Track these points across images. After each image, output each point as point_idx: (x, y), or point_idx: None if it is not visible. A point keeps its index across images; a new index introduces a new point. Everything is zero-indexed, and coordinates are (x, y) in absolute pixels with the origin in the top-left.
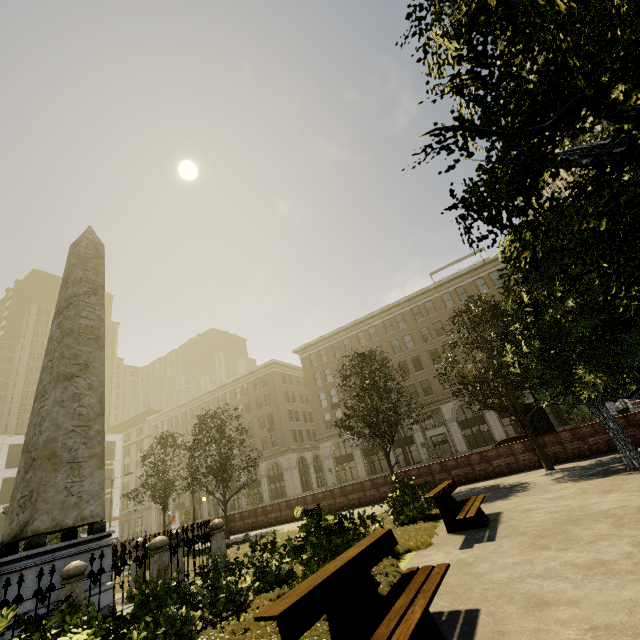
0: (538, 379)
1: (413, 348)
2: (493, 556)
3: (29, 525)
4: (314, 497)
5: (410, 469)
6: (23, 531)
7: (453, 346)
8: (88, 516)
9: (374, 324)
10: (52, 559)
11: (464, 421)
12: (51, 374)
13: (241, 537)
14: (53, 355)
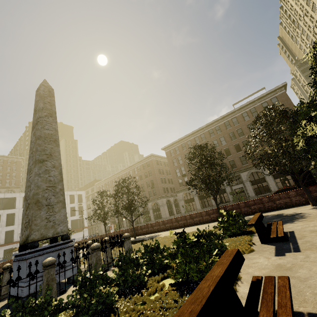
0: (316, 152)
1: (225, 144)
2: (306, 264)
3: (29, 237)
4: (176, 219)
5: (227, 206)
6: (27, 239)
7: (255, 137)
8: (60, 232)
9: (203, 132)
10: (42, 253)
11: (253, 181)
12: (32, 160)
13: (141, 237)
14: (32, 150)
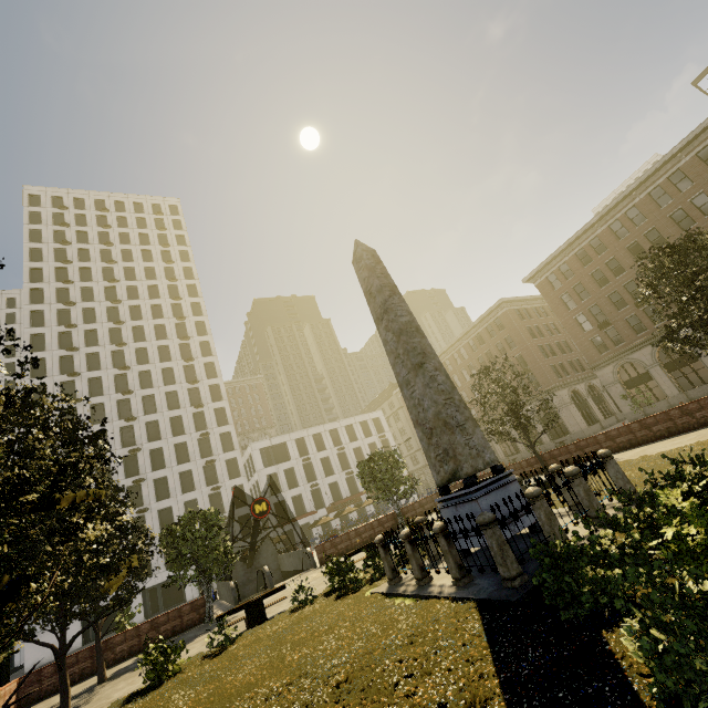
0: None
1: None
2: None
3: (459, 471)
4: (641, 424)
5: None
6: (455, 476)
7: None
8: (489, 462)
9: (633, 204)
10: (488, 491)
11: None
12: (405, 367)
13: None
14: (397, 353)
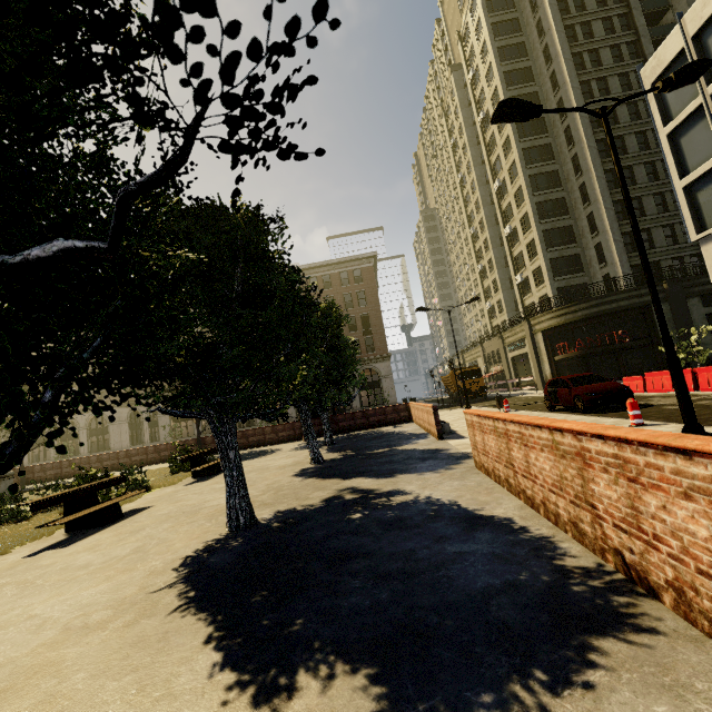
0: None
1: None
2: (192, 488)
3: None
4: (127, 453)
5: None
6: None
7: None
8: None
9: None
10: None
11: None
12: None
13: (39, 486)
14: None
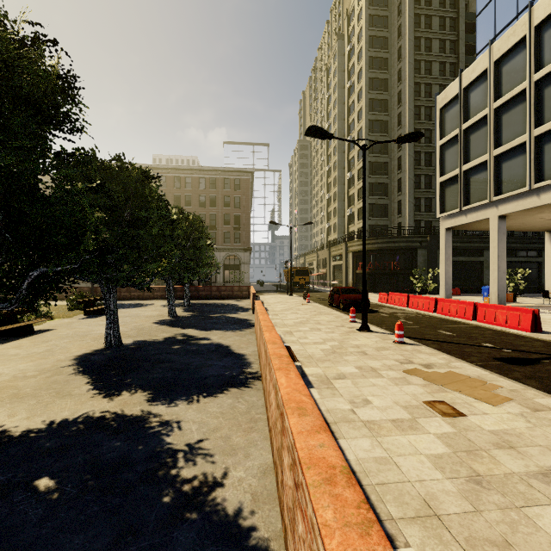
0: None
1: None
2: (84, 321)
3: None
4: None
5: None
6: None
7: None
8: None
9: None
10: None
11: None
12: None
13: None
14: None
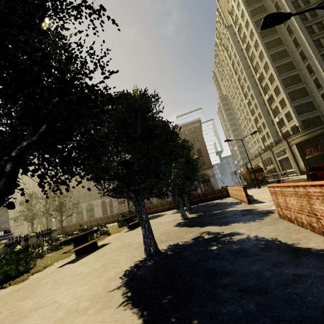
0: None
1: None
2: (128, 233)
3: None
4: (101, 218)
5: None
6: None
7: None
8: (3, 228)
9: None
10: None
11: None
12: None
13: None
14: None
